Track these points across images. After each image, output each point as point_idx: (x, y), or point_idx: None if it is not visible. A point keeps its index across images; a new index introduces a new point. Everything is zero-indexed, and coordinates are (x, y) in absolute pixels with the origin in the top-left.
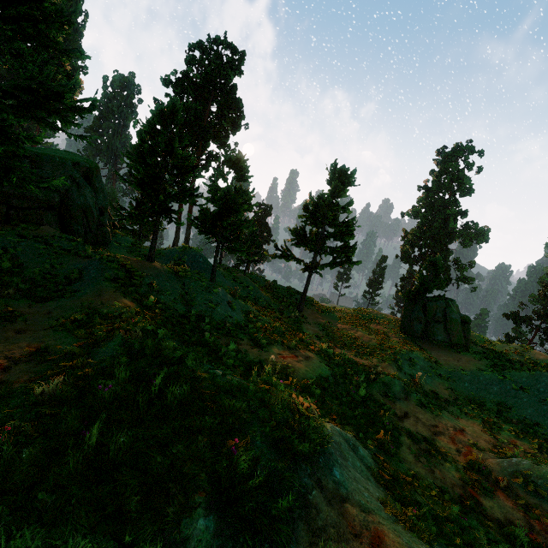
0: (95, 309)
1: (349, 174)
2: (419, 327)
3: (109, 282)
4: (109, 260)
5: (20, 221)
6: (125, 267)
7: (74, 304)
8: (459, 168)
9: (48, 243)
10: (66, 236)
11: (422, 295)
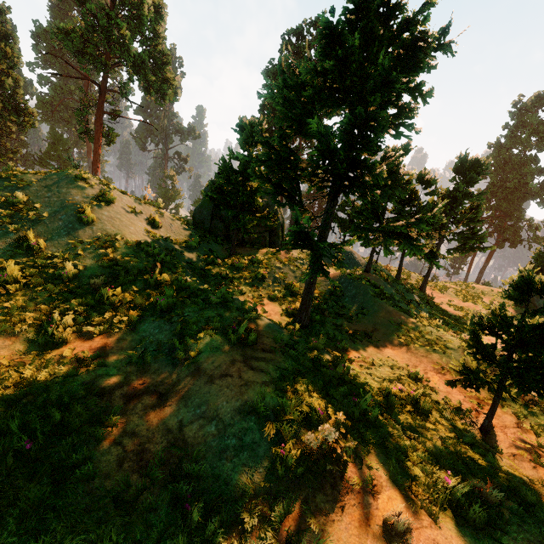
0: (404, 325)
1: (484, 163)
2: (540, 302)
3: (379, 299)
4: (358, 278)
5: (250, 243)
6: (371, 283)
7: (383, 321)
8: (540, 120)
9: (294, 264)
10: (295, 255)
11: (542, 272)
